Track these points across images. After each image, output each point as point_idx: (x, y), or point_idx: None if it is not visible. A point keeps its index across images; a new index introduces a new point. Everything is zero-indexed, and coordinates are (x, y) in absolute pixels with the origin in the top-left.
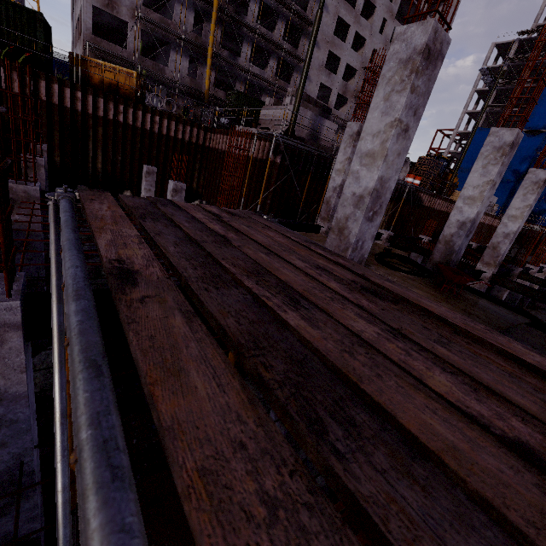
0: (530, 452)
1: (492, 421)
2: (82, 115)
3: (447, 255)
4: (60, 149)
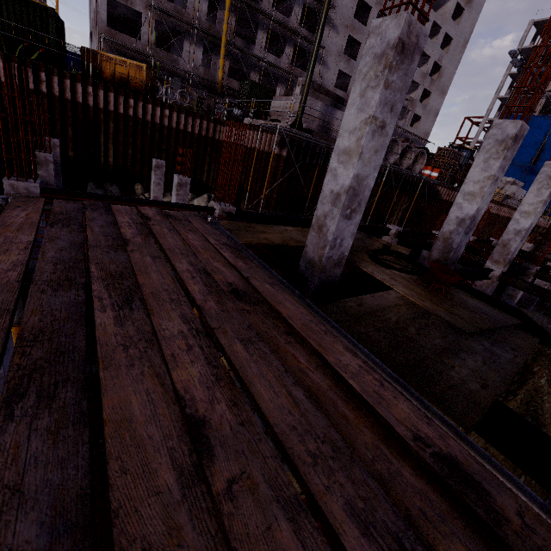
0: (199, 427)
1: (198, 403)
2: (93, 110)
3: (445, 253)
4: (73, 144)
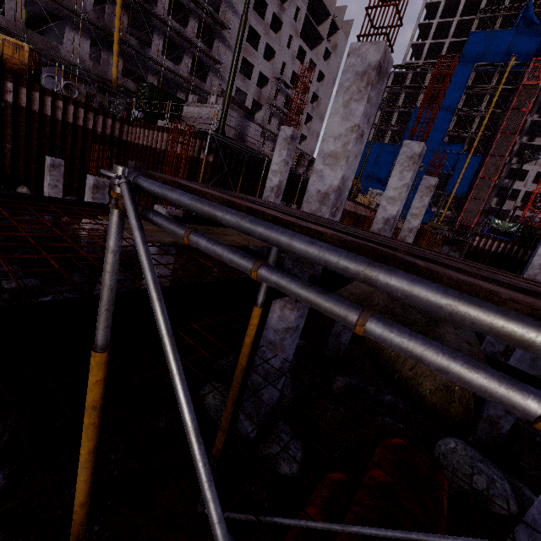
0: None
1: None
2: None
3: None
4: None
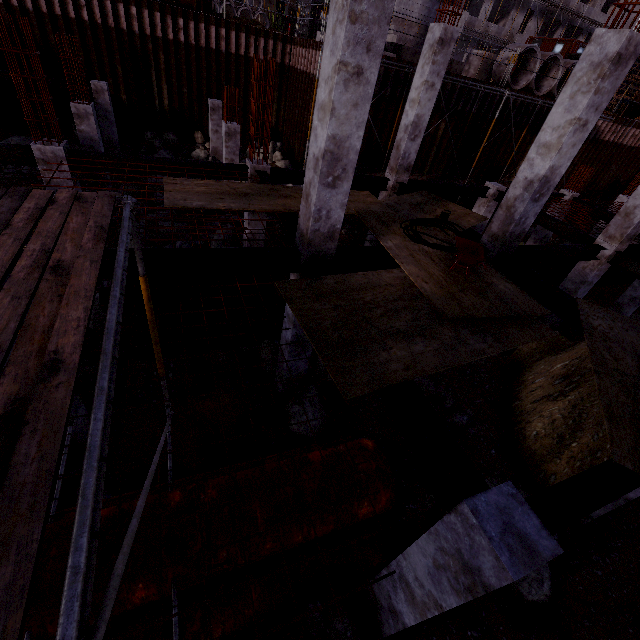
0: None
1: None
2: (140, 38)
3: (505, 225)
4: (124, 85)
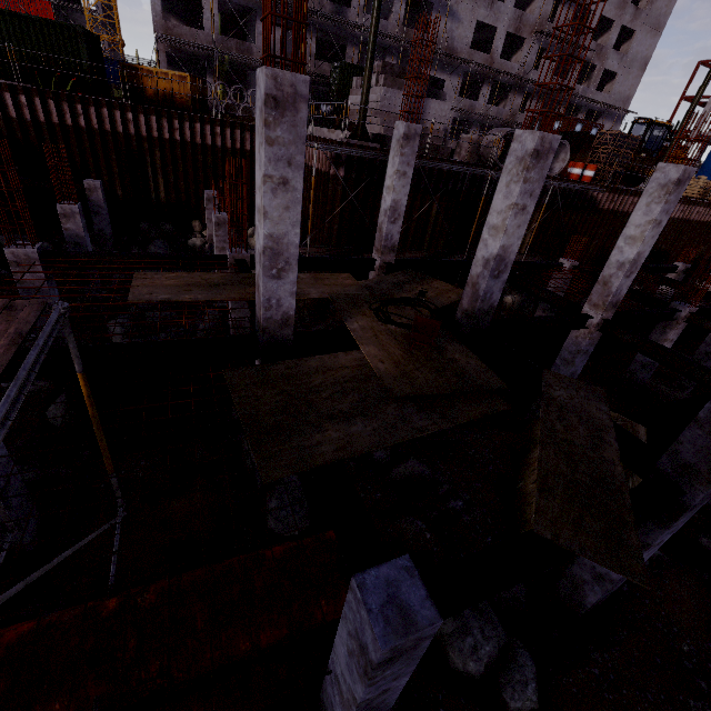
0: None
1: None
2: (136, 139)
3: (473, 301)
4: (120, 181)
